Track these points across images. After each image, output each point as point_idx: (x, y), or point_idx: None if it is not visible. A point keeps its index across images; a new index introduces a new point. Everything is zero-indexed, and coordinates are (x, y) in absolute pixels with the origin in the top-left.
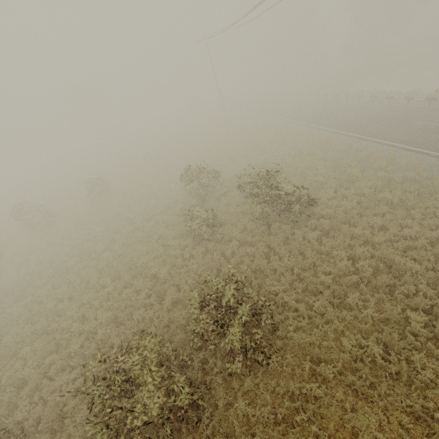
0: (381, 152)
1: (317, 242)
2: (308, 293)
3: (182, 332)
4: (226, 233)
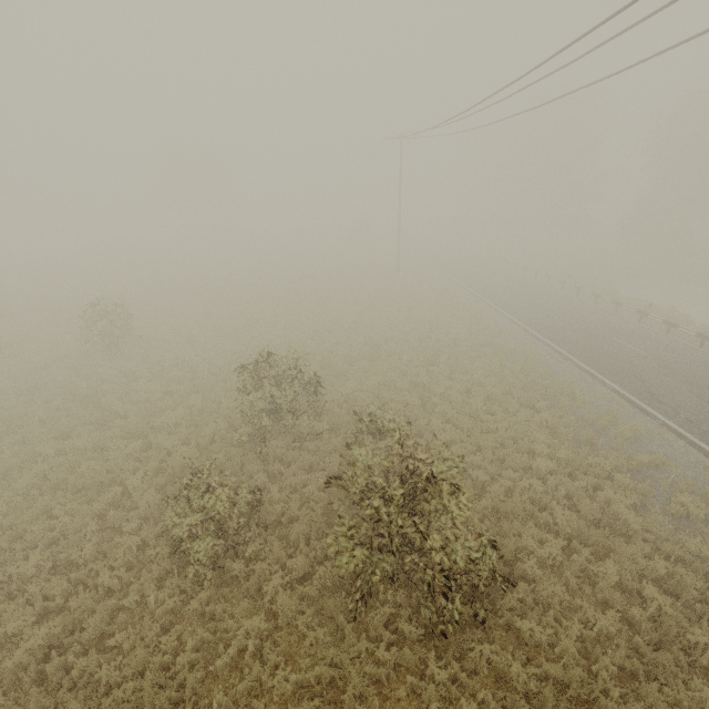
0: (688, 466)
1: None
2: None
3: None
4: (257, 570)
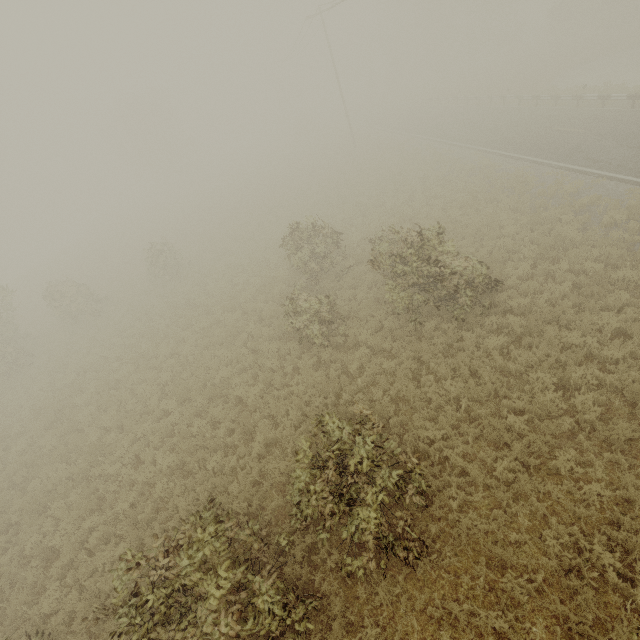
0: (617, 196)
1: (501, 354)
2: (484, 444)
3: (279, 494)
4: (351, 334)
